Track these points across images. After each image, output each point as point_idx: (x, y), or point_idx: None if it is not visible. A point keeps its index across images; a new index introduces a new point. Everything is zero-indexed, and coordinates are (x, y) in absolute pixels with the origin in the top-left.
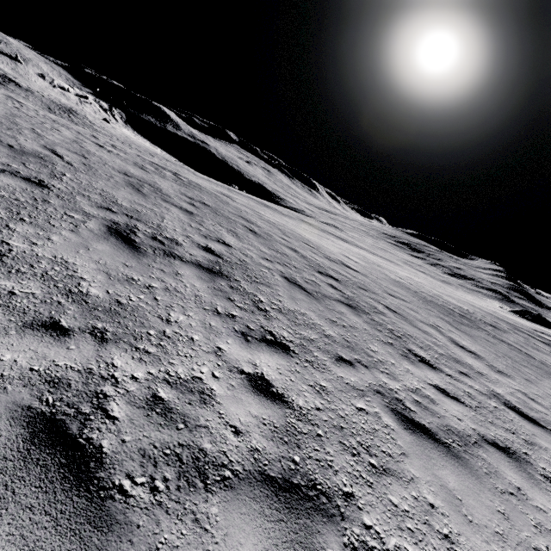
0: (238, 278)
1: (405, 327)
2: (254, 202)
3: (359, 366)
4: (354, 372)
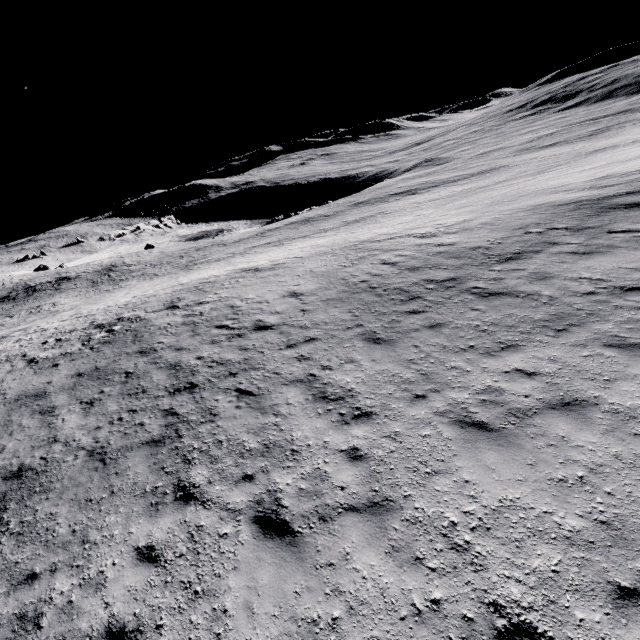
0: (11, 505)
1: (231, 424)
2: (290, 230)
3: (44, 576)
4: (22, 594)
